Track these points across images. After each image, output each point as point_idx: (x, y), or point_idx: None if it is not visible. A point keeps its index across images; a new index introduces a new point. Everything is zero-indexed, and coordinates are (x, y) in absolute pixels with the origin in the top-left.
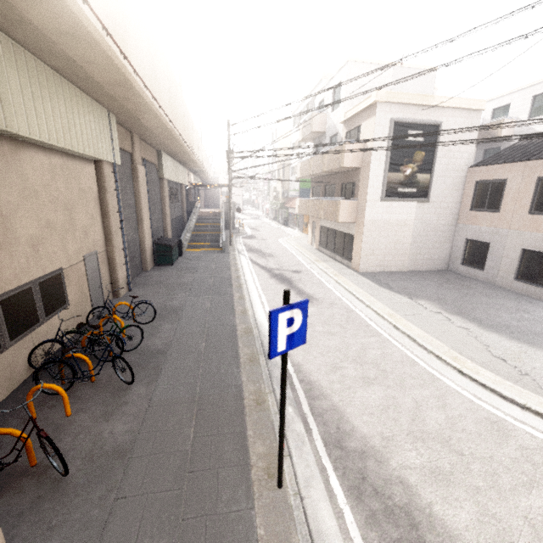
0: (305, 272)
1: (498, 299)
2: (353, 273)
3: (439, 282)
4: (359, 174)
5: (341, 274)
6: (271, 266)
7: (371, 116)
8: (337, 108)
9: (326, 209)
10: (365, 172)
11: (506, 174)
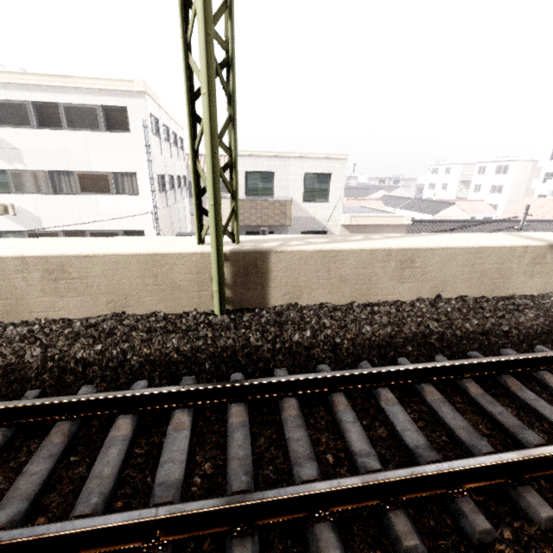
0: None
1: None
2: None
3: None
4: None
5: None
6: None
7: (398, 232)
8: (323, 202)
9: None
10: None
11: None
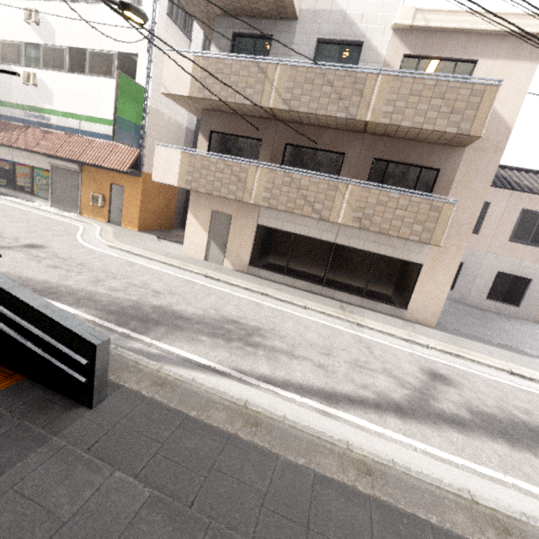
0: (442, 369)
1: (524, 327)
2: (443, 334)
3: (465, 314)
4: (458, 157)
5: (455, 345)
6: (385, 386)
7: (522, 58)
8: None
9: (374, 207)
10: (482, 160)
11: (491, 198)
